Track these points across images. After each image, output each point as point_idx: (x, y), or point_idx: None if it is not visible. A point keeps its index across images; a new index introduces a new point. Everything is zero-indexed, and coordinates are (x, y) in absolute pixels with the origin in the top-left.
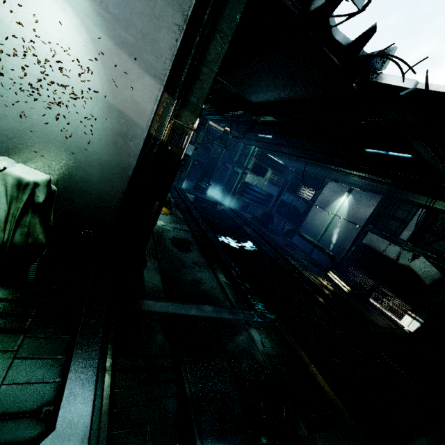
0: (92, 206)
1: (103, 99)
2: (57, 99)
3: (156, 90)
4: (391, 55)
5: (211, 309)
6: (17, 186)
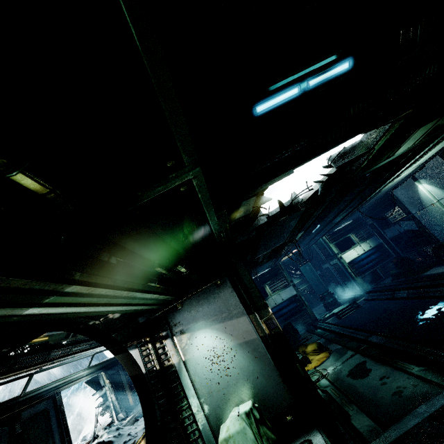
0: (276, 399)
1: (237, 345)
2: (226, 363)
3: (246, 319)
4: (295, 196)
5: (424, 407)
6: (247, 416)
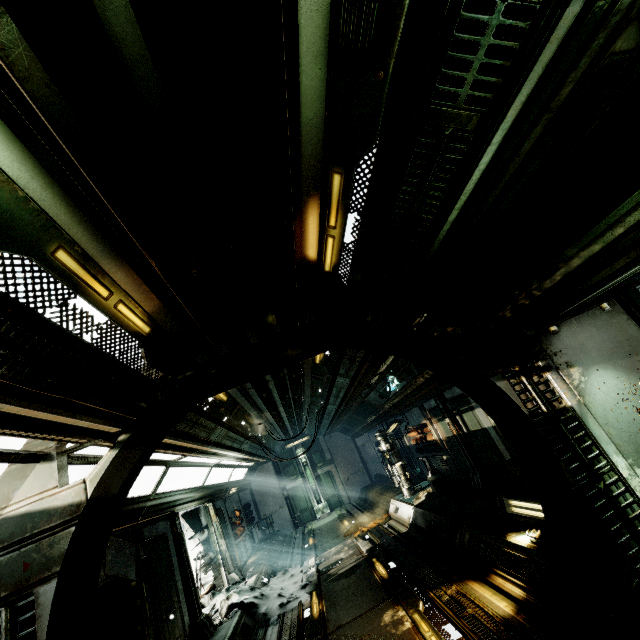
0: None
1: None
2: None
3: None
4: None
5: None
6: None
